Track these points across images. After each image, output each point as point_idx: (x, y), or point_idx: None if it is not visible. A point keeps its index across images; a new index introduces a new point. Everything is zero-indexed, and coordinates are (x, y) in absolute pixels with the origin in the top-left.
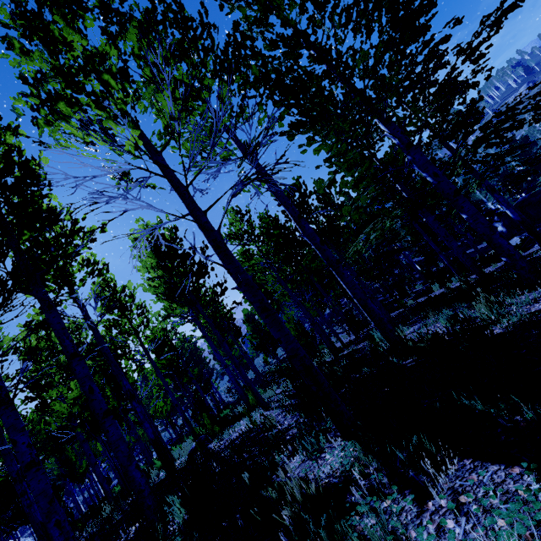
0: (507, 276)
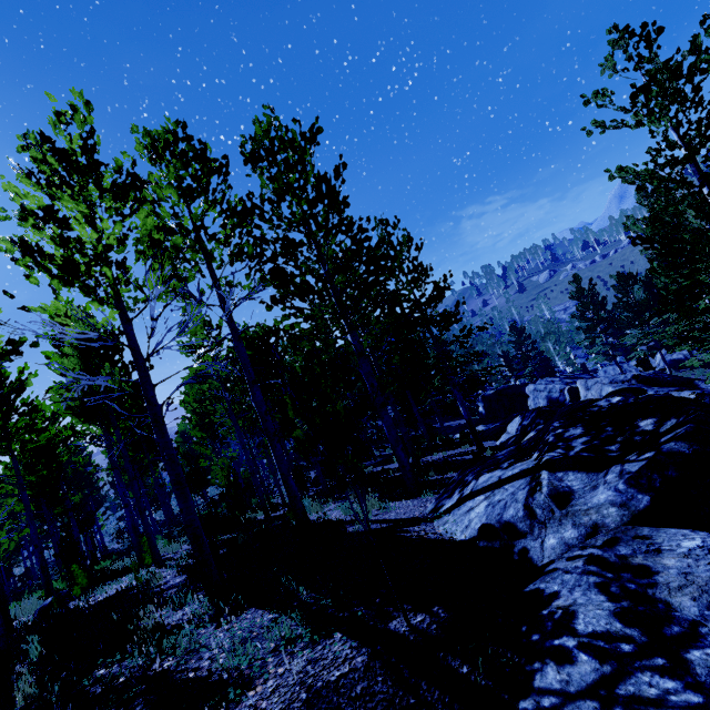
0: (422, 475)
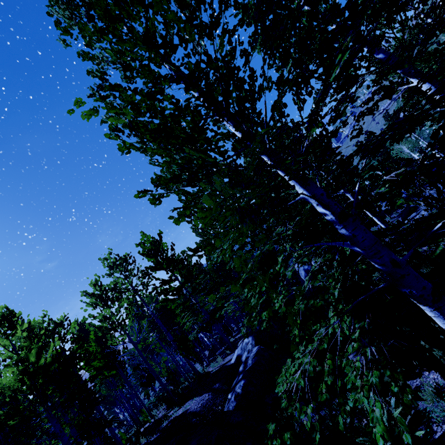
0: None
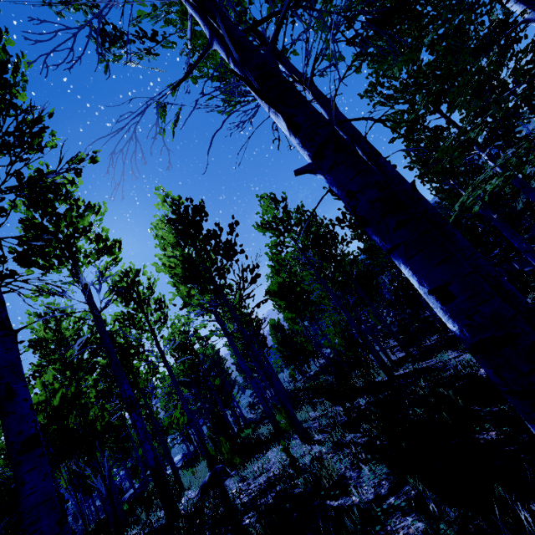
0: None
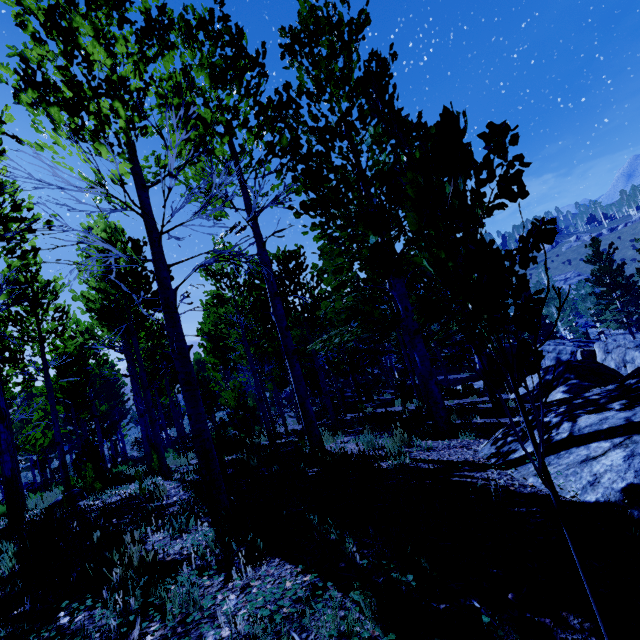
0: None
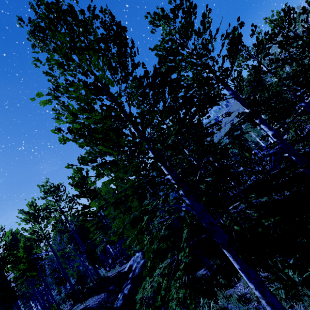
0: None
